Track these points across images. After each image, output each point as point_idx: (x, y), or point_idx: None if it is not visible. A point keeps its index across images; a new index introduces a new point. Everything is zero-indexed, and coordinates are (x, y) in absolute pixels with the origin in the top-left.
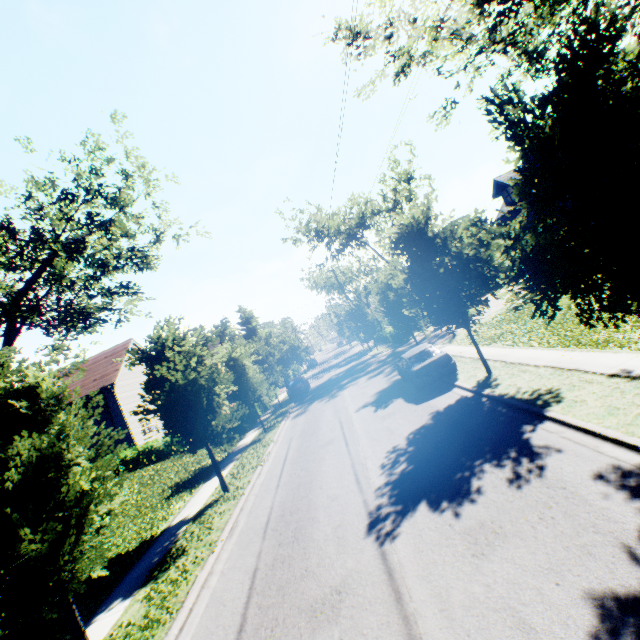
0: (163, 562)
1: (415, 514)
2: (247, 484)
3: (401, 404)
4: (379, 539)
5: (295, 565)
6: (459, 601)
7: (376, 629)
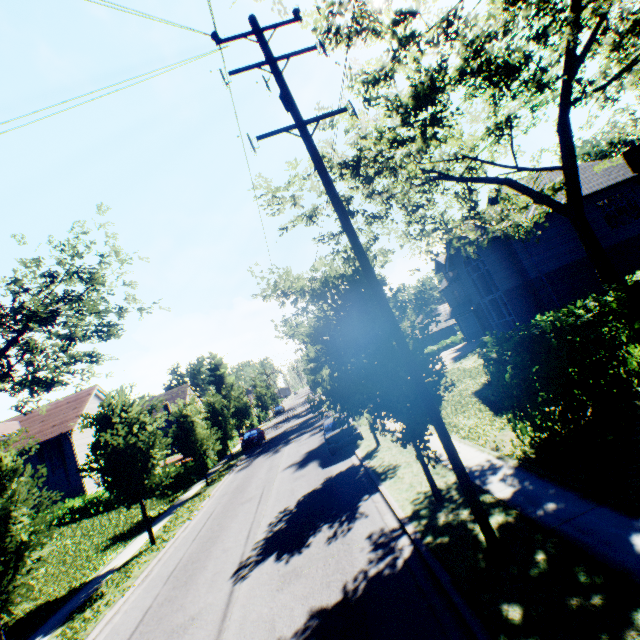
0: (83, 605)
1: (265, 562)
2: (172, 537)
3: (314, 467)
4: (236, 581)
5: (176, 602)
6: (253, 618)
7: (202, 638)
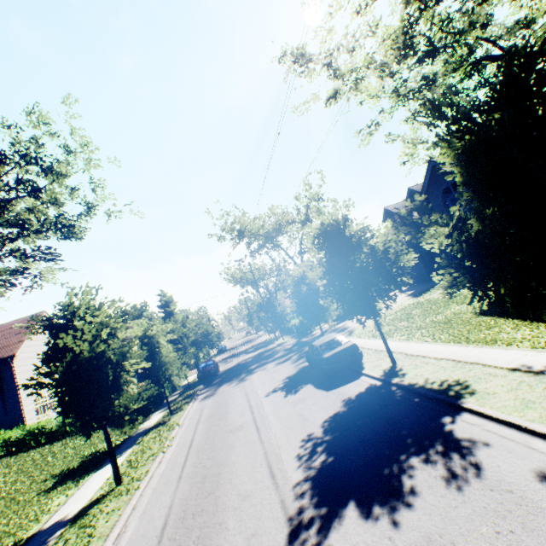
0: None
1: (345, 521)
2: (145, 475)
3: (311, 390)
4: None
5: None
6: None
7: None
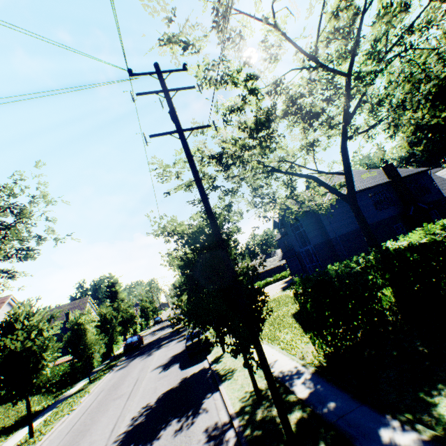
0: None
1: None
2: (49, 430)
3: (175, 368)
4: None
5: None
6: None
7: None
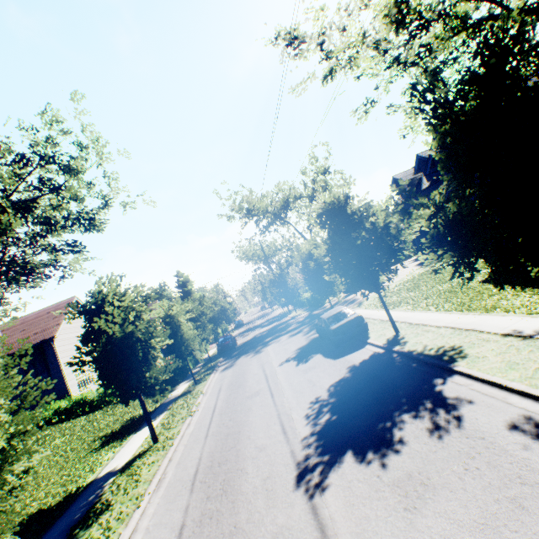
0: (86, 518)
1: (342, 465)
2: (177, 434)
3: (320, 359)
4: (309, 492)
5: (223, 521)
6: None
7: None
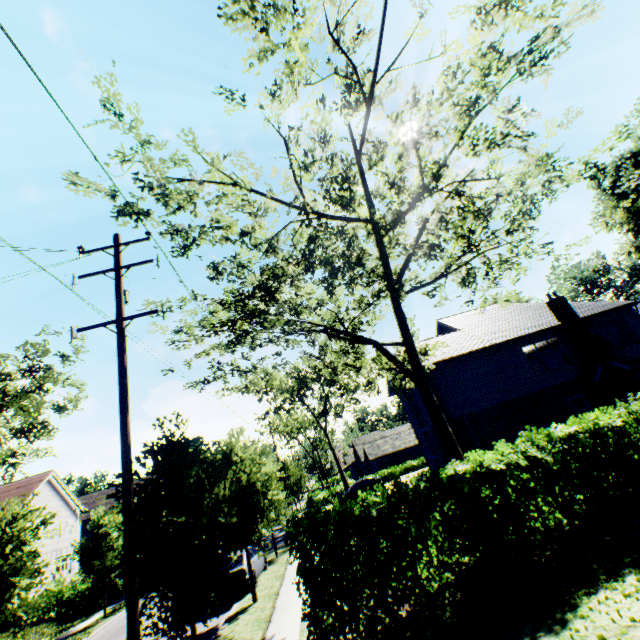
0: None
1: None
2: None
3: None
4: None
5: None
6: None
7: None
